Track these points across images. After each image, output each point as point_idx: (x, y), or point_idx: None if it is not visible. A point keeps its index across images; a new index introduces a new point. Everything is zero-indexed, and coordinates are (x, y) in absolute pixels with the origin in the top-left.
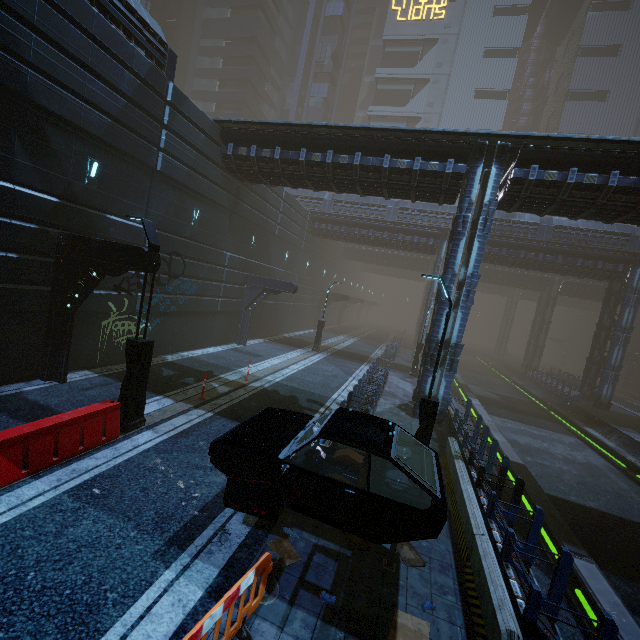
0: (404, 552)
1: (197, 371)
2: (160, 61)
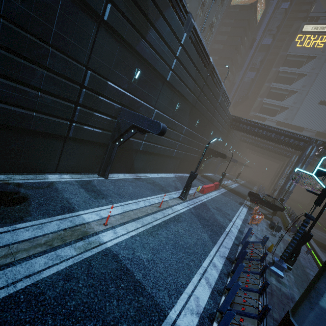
0: (273, 219)
1: (213, 180)
2: (228, 106)
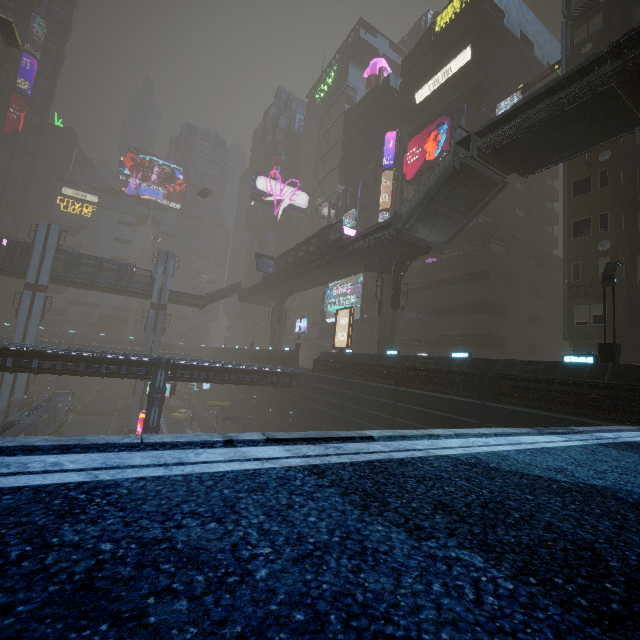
0: None
1: None
2: None
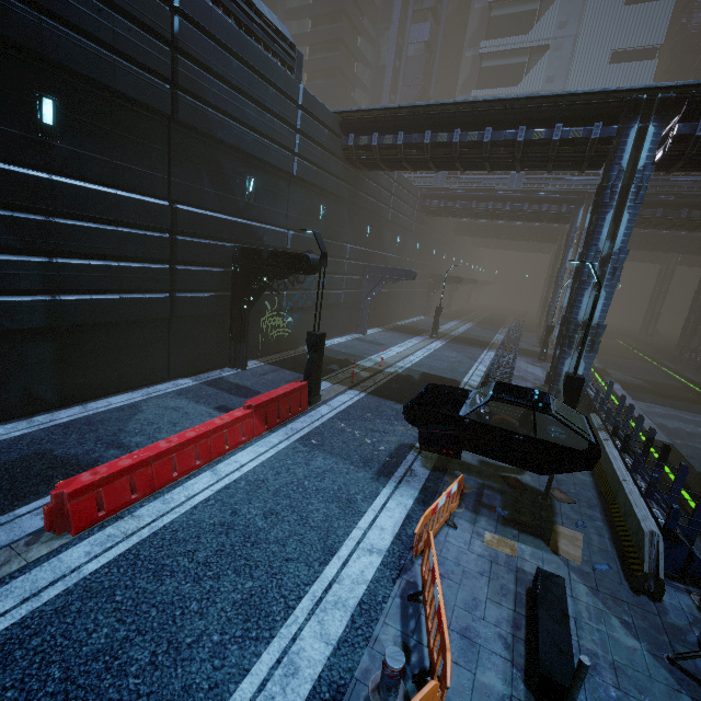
0: (555, 494)
1: (336, 359)
2: (290, 66)
